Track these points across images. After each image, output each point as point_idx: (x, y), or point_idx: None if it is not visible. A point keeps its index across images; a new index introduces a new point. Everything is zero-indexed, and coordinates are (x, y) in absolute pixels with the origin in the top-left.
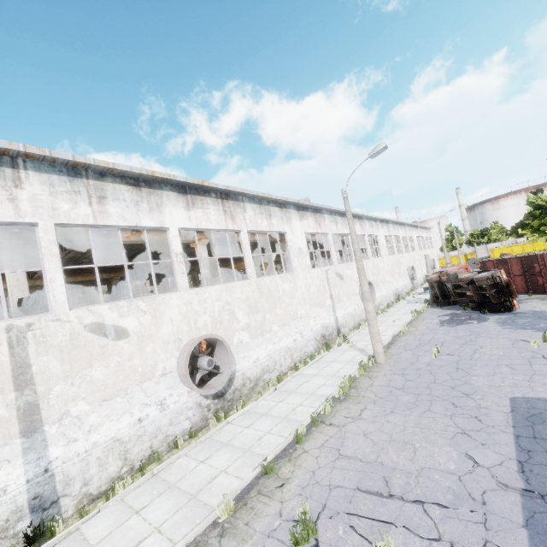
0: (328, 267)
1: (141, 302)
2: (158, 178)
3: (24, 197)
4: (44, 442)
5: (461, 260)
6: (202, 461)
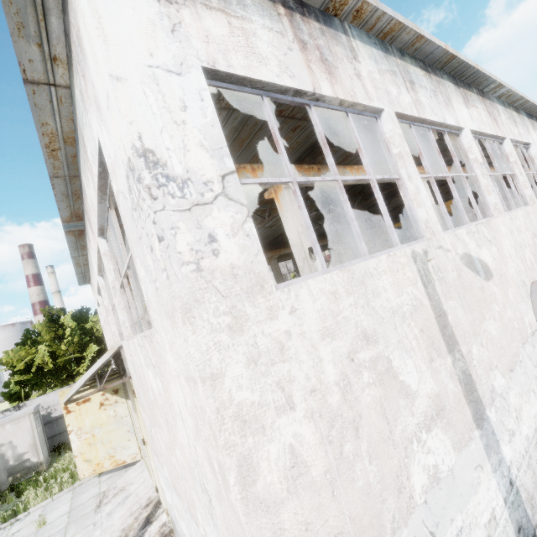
0: None
1: (482, 228)
2: (445, 57)
3: (363, 73)
4: (493, 435)
5: None
6: None
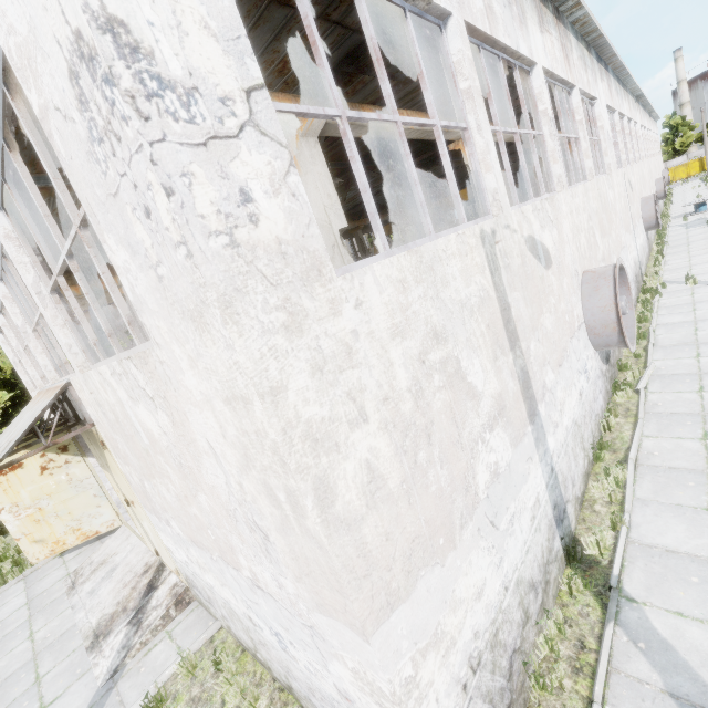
0: (624, 170)
1: (546, 205)
2: None
3: None
4: (542, 429)
5: None
6: (705, 439)
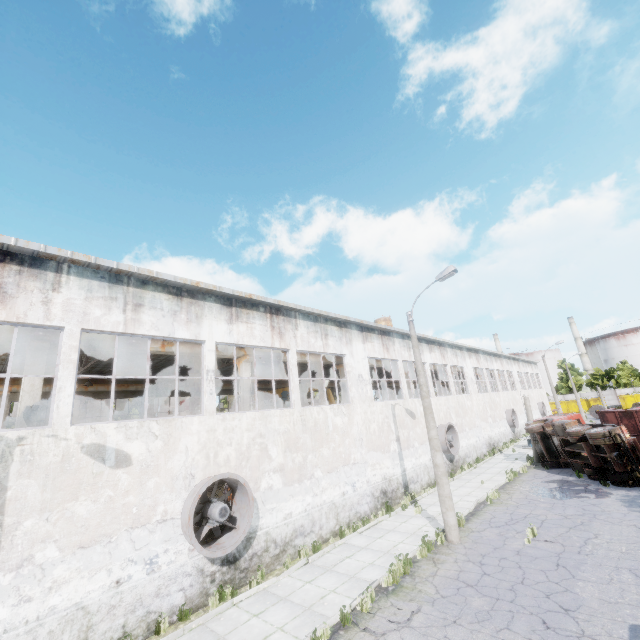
0: (396, 401)
1: (155, 424)
2: (203, 288)
3: (58, 300)
4: None
5: (580, 406)
6: None
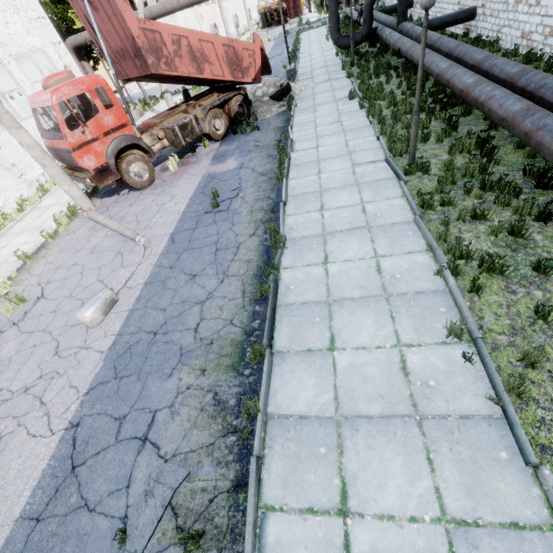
0: (223, 3)
1: (202, 9)
2: None
3: None
4: None
5: None
6: None
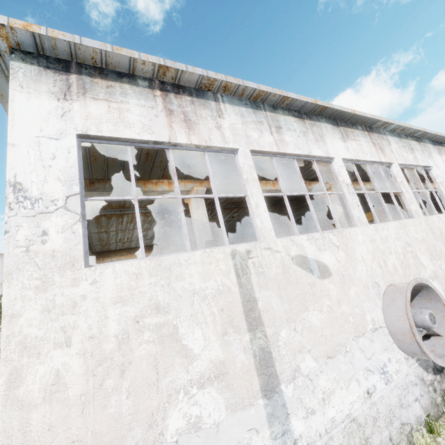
0: None
1: (331, 236)
2: (318, 108)
3: (225, 125)
4: (284, 408)
5: None
6: None
